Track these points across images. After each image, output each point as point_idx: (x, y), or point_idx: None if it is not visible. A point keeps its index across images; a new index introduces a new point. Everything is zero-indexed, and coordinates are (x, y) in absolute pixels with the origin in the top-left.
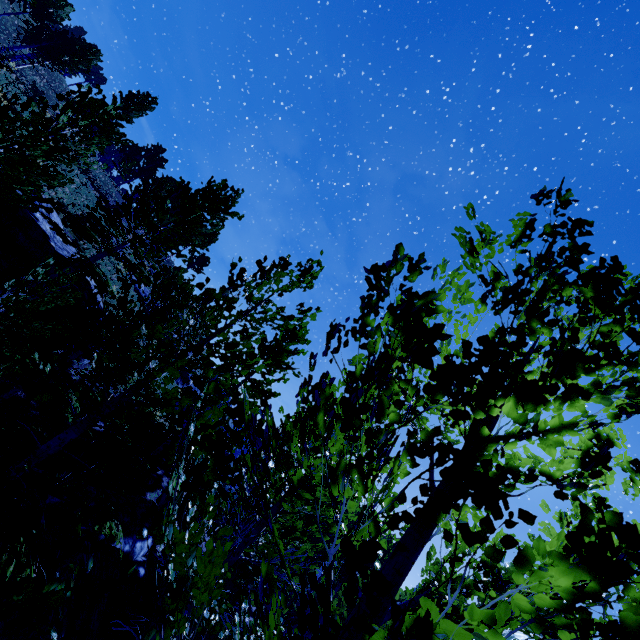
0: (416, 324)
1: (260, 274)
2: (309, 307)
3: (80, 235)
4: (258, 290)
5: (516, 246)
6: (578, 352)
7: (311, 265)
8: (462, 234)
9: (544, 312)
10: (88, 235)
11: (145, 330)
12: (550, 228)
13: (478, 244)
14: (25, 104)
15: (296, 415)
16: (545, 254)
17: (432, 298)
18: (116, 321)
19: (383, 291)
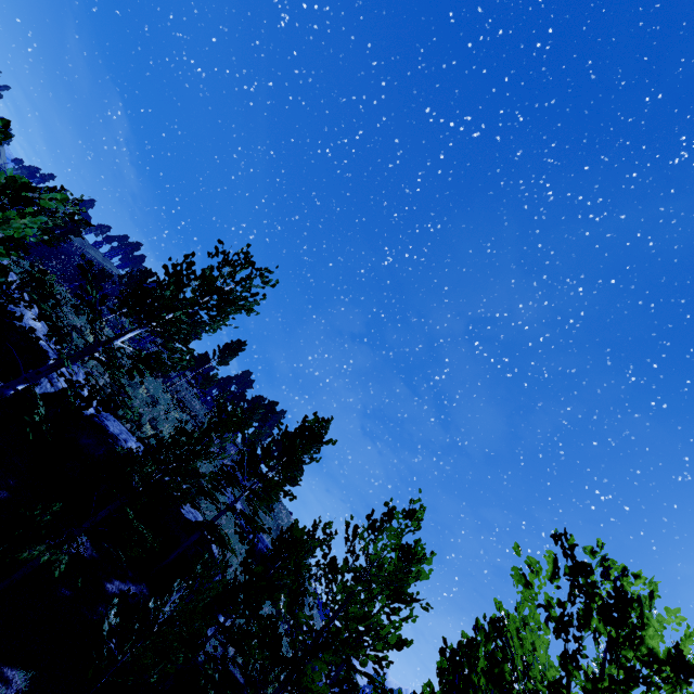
0: (498, 687)
1: (372, 531)
2: (423, 553)
3: (206, 499)
4: (374, 548)
5: (552, 581)
6: (599, 690)
7: (414, 509)
8: (516, 572)
9: (572, 657)
10: (210, 495)
11: (282, 609)
12: (567, 569)
13: (531, 573)
14: (190, 434)
15: (439, 672)
16: (569, 593)
17: (502, 667)
18: (268, 616)
19: (475, 658)
